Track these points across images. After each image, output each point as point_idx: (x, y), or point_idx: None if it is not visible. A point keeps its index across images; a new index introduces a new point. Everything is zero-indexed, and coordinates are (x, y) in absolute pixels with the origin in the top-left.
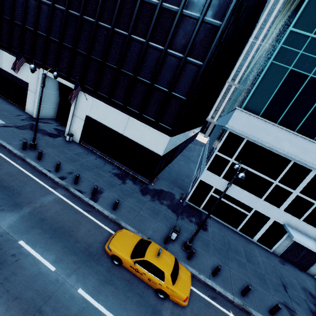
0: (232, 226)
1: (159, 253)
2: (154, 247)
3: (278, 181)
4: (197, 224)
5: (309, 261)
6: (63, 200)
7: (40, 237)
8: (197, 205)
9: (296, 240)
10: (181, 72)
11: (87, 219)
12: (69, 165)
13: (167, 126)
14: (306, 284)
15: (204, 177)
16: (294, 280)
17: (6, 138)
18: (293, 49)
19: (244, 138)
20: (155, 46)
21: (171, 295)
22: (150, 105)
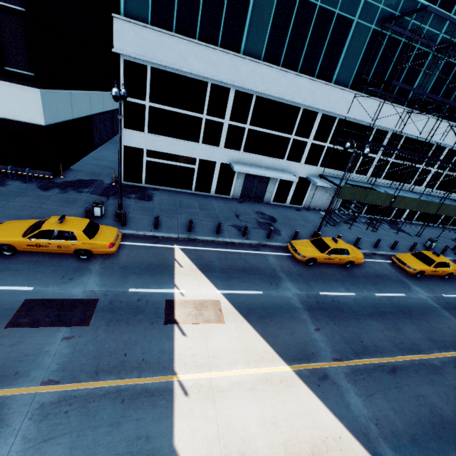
0: (186, 190)
1: (60, 218)
2: (55, 218)
3: (206, 114)
4: (138, 199)
5: (263, 191)
6: None
7: None
8: (138, 182)
9: (237, 171)
10: None
11: None
12: None
13: (23, 70)
14: (261, 209)
15: (127, 141)
16: (249, 210)
17: None
18: None
19: (147, 66)
20: None
21: (92, 249)
22: None
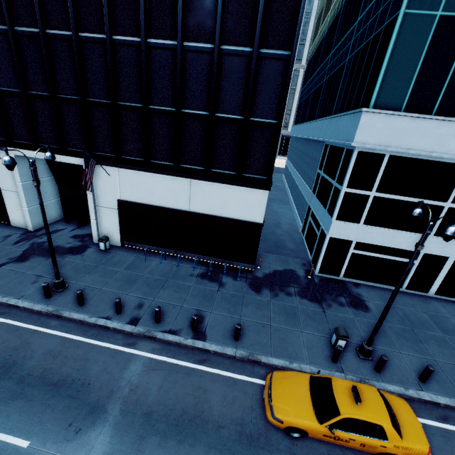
0: (393, 286)
1: (357, 396)
2: (341, 387)
3: (450, 202)
4: (352, 306)
5: None
6: (158, 361)
7: (163, 451)
8: (334, 274)
9: None
10: (257, 79)
11: (210, 378)
12: (130, 291)
13: (258, 175)
14: None
15: (335, 232)
16: None
17: (10, 289)
18: None
19: (384, 155)
20: (196, 46)
21: None
22: (219, 151)
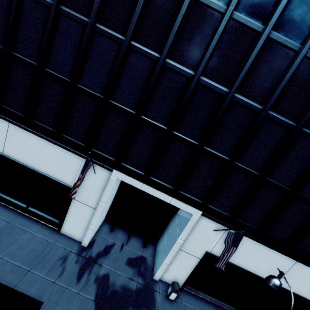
0: None
1: None
2: None
3: None
4: None
5: None
6: None
7: None
8: None
9: None
10: None
11: None
12: None
13: None
14: None
15: None
16: None
17: None
18: None
19: None
20: None
21: None
22: None
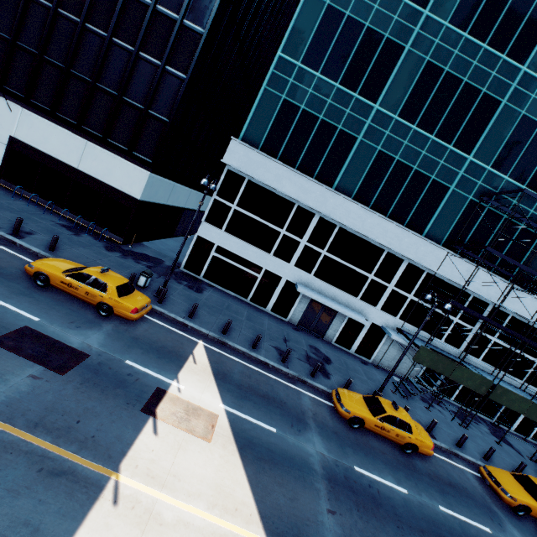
0: (242, 297)
1: (104, 268)
2: (100, 268)
3: (285, 230)
4: (188, 287)
5: (326, 325)
6: None
7: None
8: (197, 273)
9: (300, 291)
10: (160, 85)
11: None
12: None
13: (145, 157)
14: (317, 345)
15: (203, 232)
16: (303, 340)
17: None
18: (283, 76)
19: (245, 178)
20: (122, 44)
21: (116, 307)
22: (119, 126)
